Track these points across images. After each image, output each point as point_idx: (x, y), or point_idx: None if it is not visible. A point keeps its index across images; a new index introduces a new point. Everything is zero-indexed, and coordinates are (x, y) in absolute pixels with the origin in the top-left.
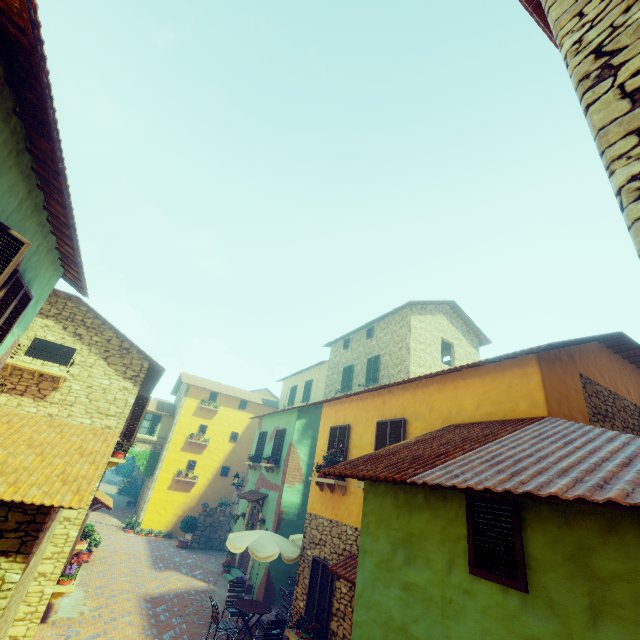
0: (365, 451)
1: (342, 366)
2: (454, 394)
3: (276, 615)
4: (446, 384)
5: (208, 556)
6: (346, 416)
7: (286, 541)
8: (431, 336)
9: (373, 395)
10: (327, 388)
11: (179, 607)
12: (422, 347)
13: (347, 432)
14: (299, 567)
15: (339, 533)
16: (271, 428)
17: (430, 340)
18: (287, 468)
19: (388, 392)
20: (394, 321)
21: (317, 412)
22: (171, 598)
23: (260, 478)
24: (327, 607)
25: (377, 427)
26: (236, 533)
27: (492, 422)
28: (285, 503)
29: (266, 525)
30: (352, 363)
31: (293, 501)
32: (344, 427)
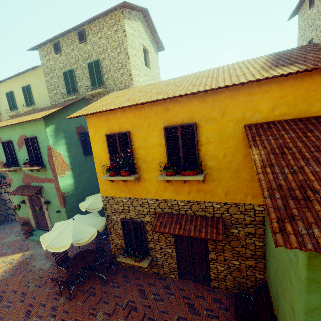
0: (153, 150)
1: (60, 71)
2: (249, 100)
3: (96, 248)
4: (240, 91)
5: (2, 231)
6: (121, 124)
7: (92, 218)
8: (138, 42)
9: (151, 104)
10: (51, 92)
11: (15, 288)
12: (135, 52)
13: (129, 138)
14: (108, 226)
15: (141, 204)
16: (14, 137)
17: (138, 46)
18: (54, 166)
19: (170, 100)
20: (107, 24)
21: (61, 117)
22: (0, 286)
23: (25, 176)
24: (145, 240)
25: (165, 132)
26: (46, 234)
27: (292, 122)
28: (63, 187)
29: (52, 204)
30: (71, 68)
31: (68, 183)
32: (124, 134)
